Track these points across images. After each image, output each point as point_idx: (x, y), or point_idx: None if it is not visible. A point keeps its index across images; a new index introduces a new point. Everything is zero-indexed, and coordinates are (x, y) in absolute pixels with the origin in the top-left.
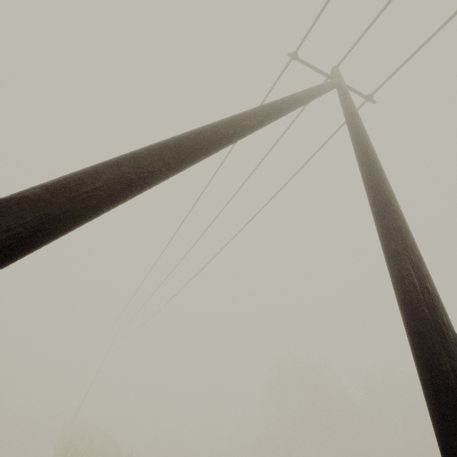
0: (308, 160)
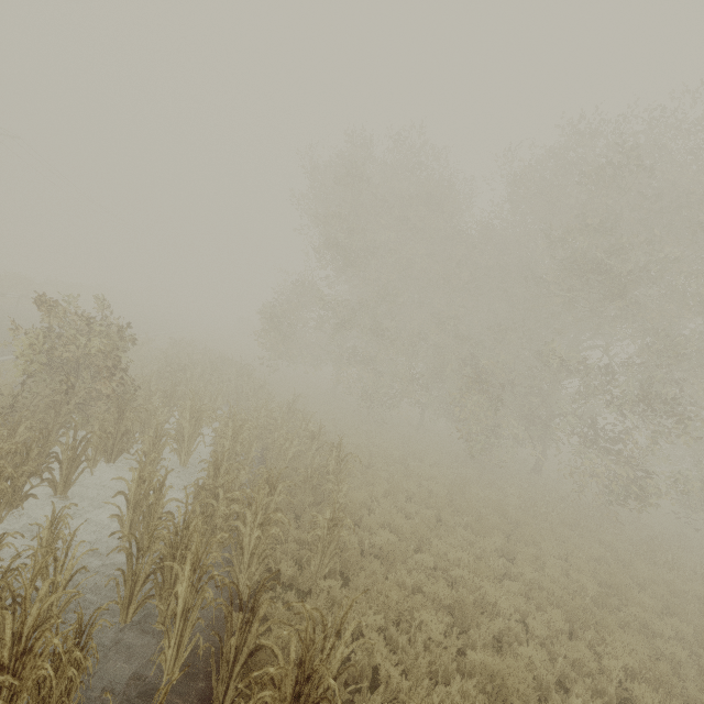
0: None
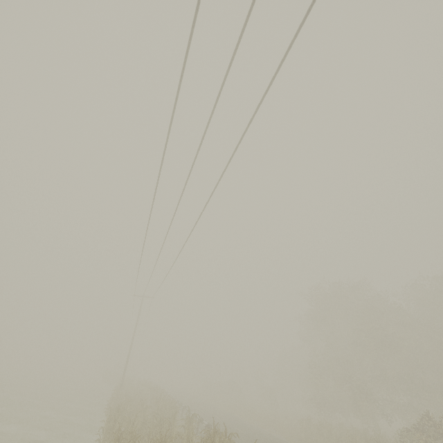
0: None
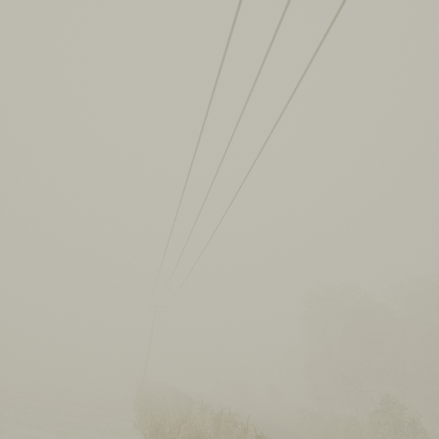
0: (323, 38)
